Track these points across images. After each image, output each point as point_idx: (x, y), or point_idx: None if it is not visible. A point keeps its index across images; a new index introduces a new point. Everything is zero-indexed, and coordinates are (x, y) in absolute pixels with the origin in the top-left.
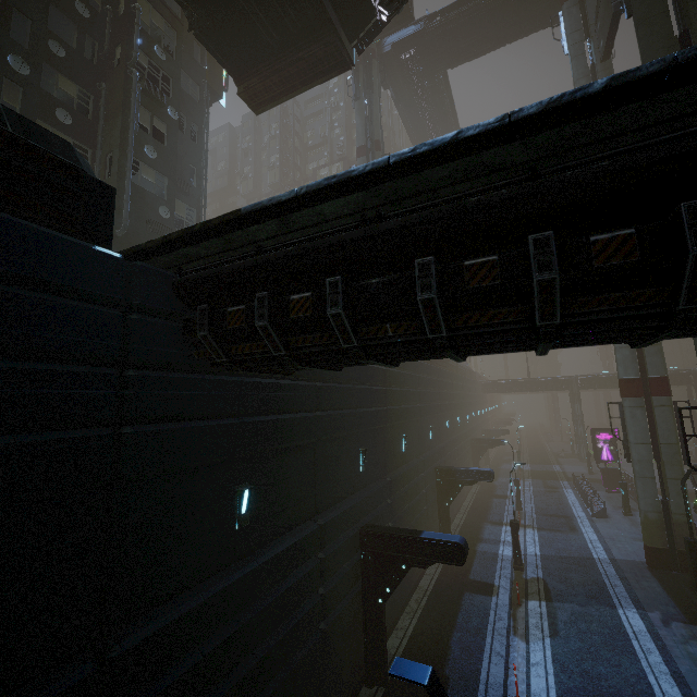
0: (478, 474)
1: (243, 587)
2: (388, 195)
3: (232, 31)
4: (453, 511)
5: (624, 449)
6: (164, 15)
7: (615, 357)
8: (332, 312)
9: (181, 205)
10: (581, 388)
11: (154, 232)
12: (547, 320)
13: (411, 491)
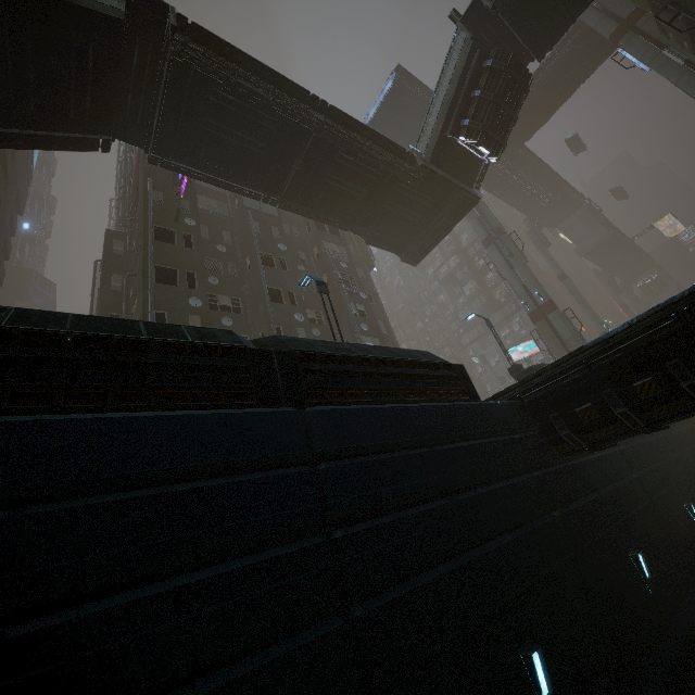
0: None
1: (693, 649)
2: (690, 297)
3: (392, 229)
4: None
5: None
6: (336, 242)
7: None
8: (686, 384)
9: None
10: None
11: None
12: None
13: None
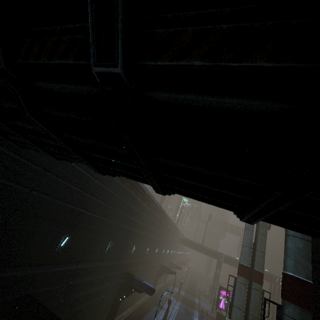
0: (146, 287)
1: None
2: None
3: None
4: (127, 304)
5: (229, 308)
6: None
7: (241, 250)
8: None
9: None
10: (223, 261)
11: None
12: (104, 62)
13: (96, 281)
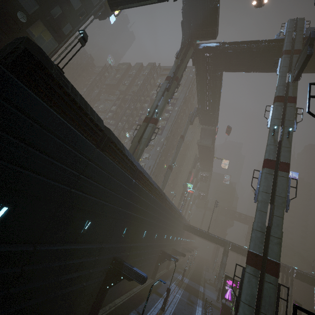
0: (136, 274)
1: None
2: None
3: None
4: (121, 292)
5: (236, 303)
6: None
7: (251, 235)
8: None
9: (49, 34)
10: (230, 249)
11: (1, 16)
12: None
13: (68, 266)
